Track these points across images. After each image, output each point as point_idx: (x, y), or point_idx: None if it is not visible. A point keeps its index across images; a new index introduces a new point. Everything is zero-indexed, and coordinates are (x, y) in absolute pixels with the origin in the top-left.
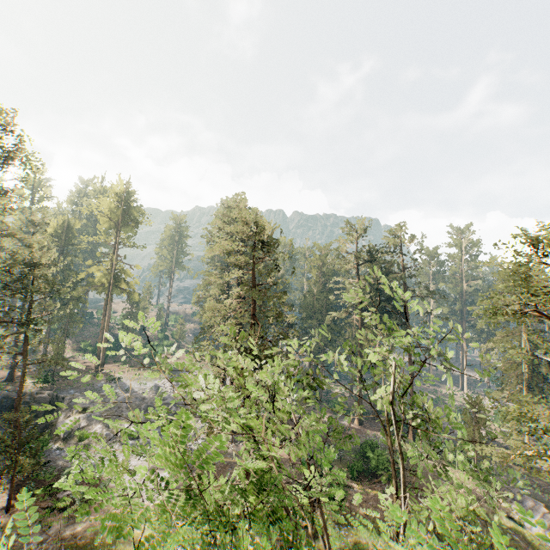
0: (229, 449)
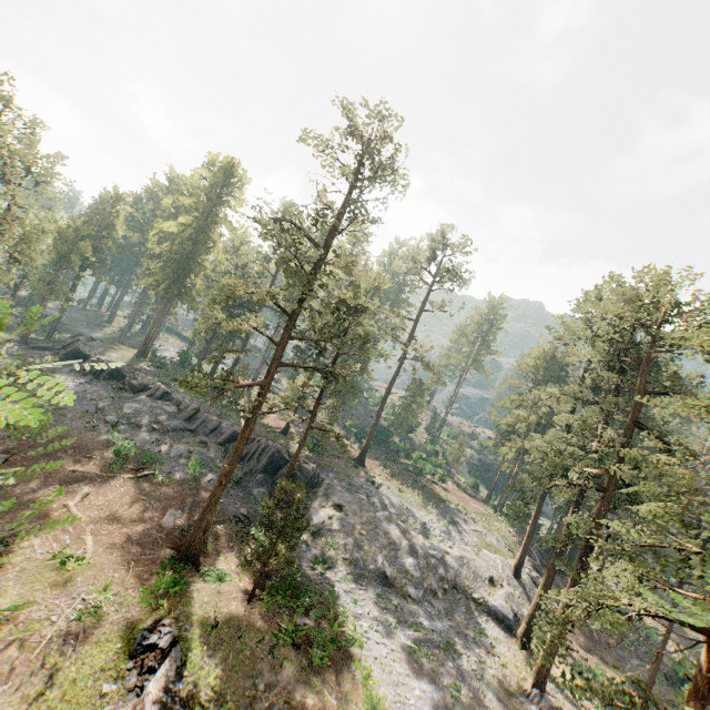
0: None
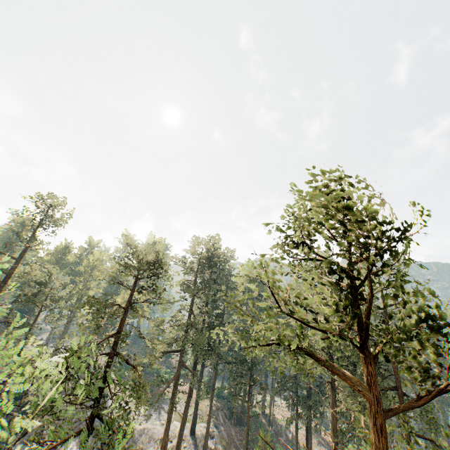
0: None
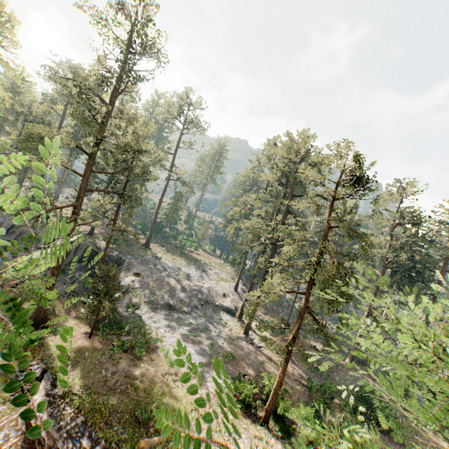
0: (241, 346)
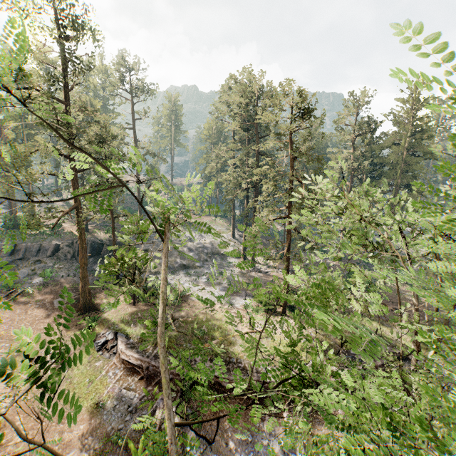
0: (252, 276)
